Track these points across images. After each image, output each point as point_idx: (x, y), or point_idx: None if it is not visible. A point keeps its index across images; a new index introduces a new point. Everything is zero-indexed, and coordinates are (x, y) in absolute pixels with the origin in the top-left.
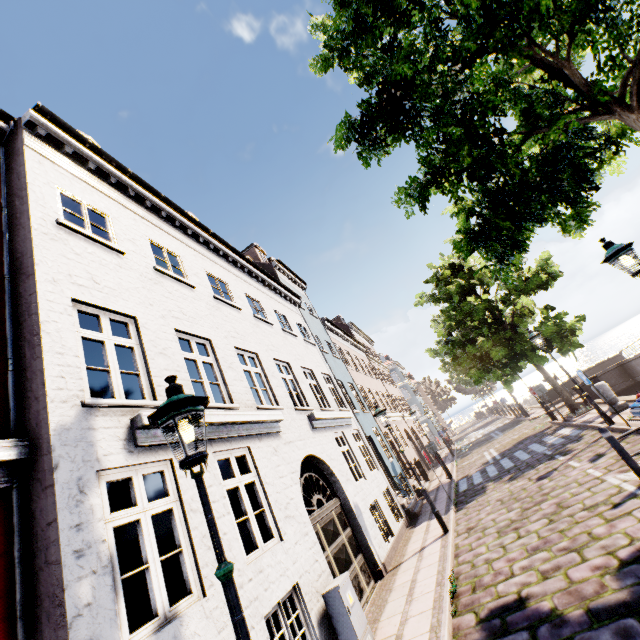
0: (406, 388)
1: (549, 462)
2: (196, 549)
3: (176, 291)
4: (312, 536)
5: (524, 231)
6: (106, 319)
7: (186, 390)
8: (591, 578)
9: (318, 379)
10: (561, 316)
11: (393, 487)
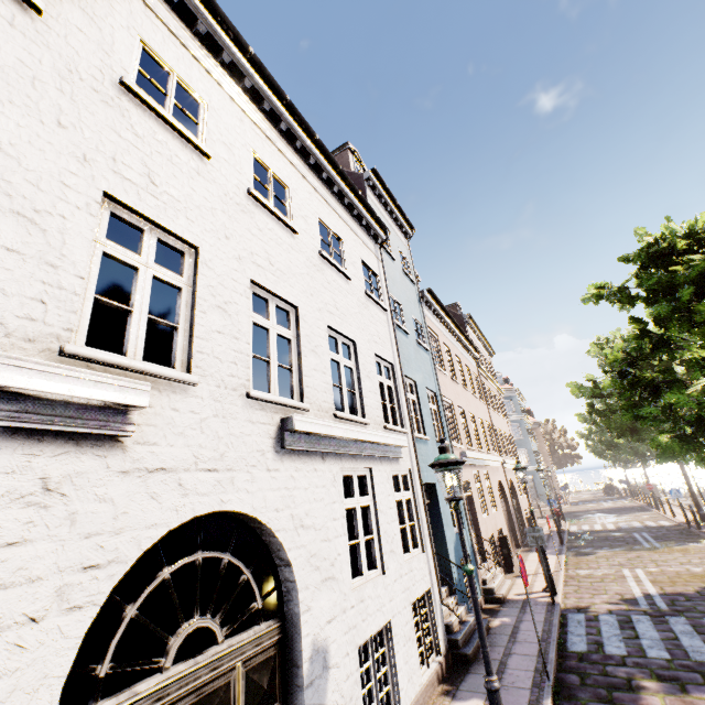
0: (519, 425)
1: None
2: None
3: None
4: None
5: None
6: None
7: None
8: None
9: (361, 361)
10: None
11: (440, 592)
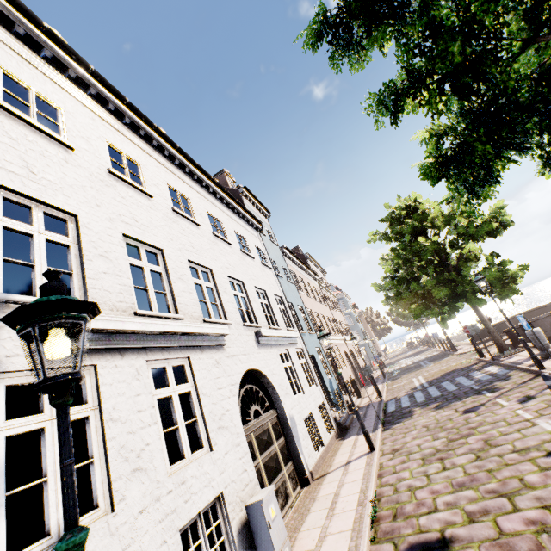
0: (350, 316)
1: (476, 397)
2: (110, 461)
3: (130, 197)
4: (244, 446)
5: (500, 162)
6: (39, 212)
7: (125, 296)
8: (525, 533)
9: (270, 299)
10: (505, 263)
11: (328, 402)
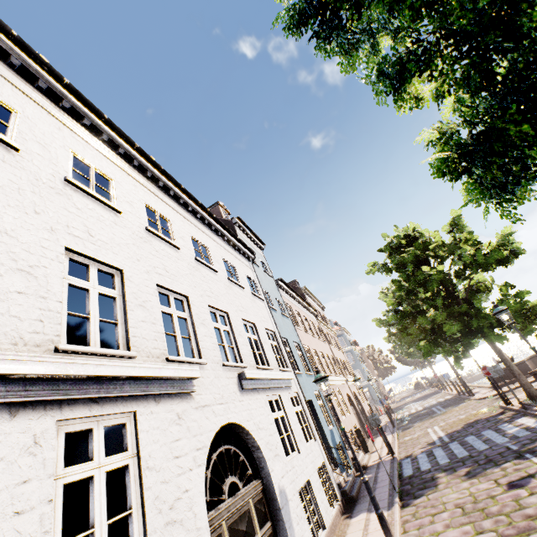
0: (351, 353)
1: (519, 462)
2: None
3: (90, 209)
4: None
5: (534, 155)
6: None
7: (47, 324)
8: None
9: (260, 334)
10: (523, 294)
11: (330, 462)
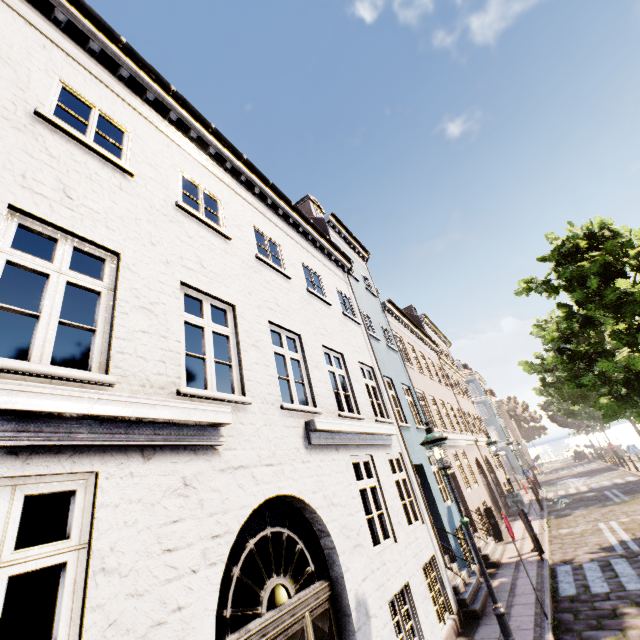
0: (484, 405)
1: None
2: None
3: (75, 161)
4: None
5: None
6: None
7: None
8: None
9: (350, 369)
10: None
11: (443, 557)
